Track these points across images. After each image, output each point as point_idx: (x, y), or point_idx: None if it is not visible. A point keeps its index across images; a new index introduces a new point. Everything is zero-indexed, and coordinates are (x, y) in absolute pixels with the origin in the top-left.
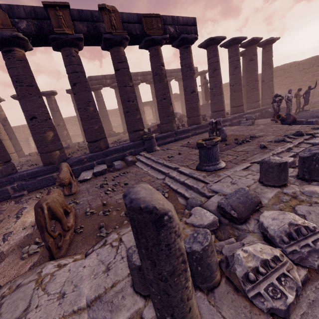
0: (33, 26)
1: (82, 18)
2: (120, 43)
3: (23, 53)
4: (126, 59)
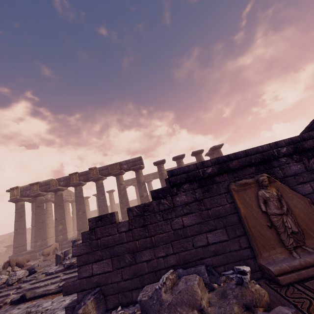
0: (65, 183)
1: (83, 174)
2: (98, 179)
3: (61, 192)
4: (101, 185)
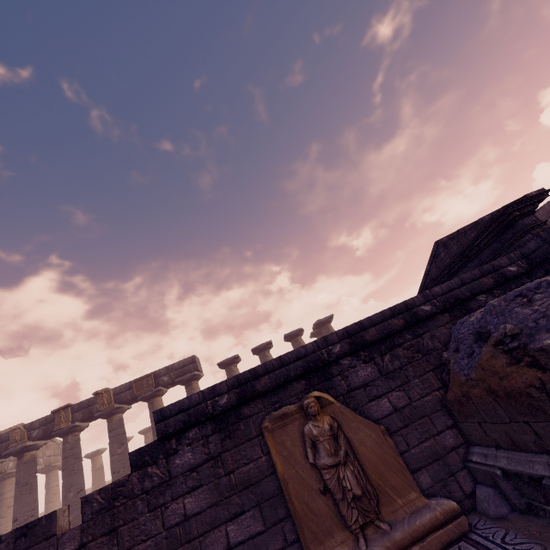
0: (42, 431)
1: (81, 407)
2: (112, 413)
3: (33, 453)
4: (119, 424)
